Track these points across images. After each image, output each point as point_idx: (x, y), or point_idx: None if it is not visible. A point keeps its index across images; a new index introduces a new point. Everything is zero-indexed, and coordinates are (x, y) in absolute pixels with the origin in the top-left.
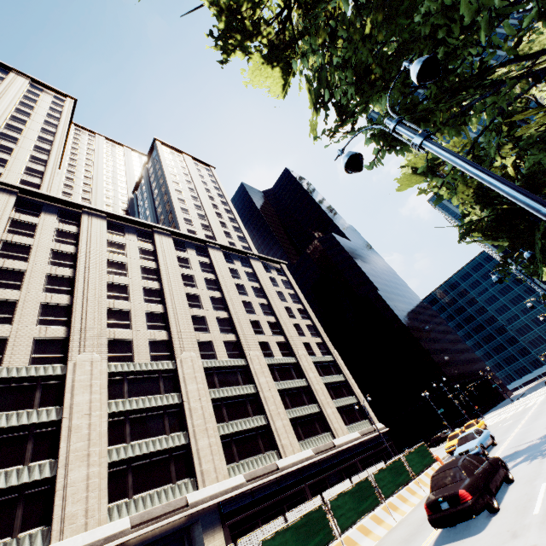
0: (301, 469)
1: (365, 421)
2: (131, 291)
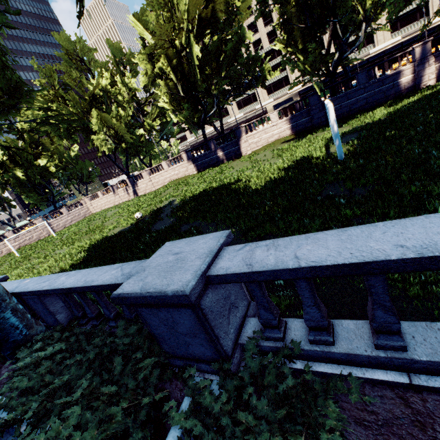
0: (339, 73)
1: (422, 20)
2: (252, 6)
